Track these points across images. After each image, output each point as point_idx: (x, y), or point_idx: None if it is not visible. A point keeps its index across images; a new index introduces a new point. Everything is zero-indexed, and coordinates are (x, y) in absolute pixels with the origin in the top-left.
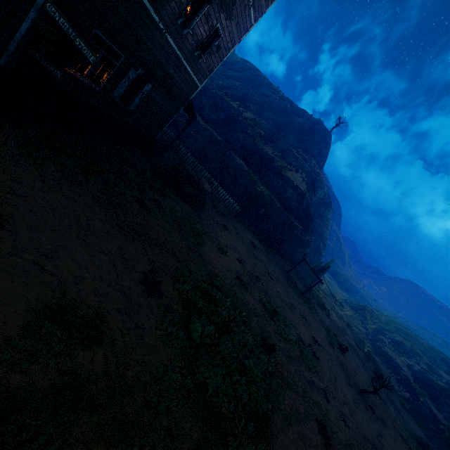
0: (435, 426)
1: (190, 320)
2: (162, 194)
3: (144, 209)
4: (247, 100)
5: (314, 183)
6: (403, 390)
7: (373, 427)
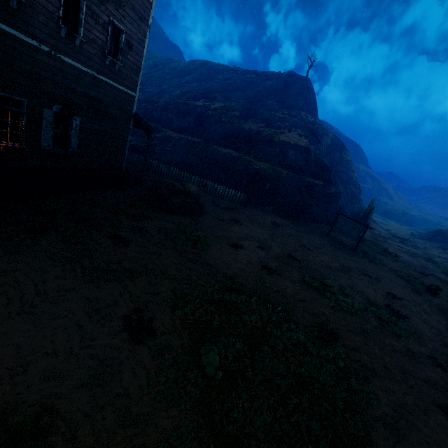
0: None
1: (200, 352)
2: (146, 218)
3: (120, 242)
4: (210, 93)
5: (314, 134)
6: None
7: None
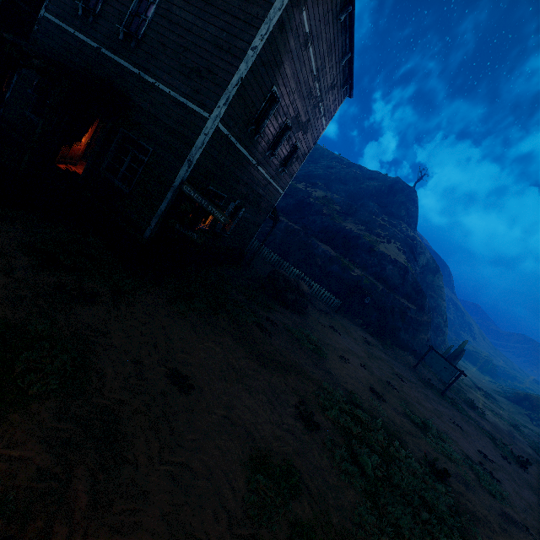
0: None
1: (356, 453)
2: (269, 309)
3: (265, 333)
4: (312, 177)
5: (413, 250)
6: None
7: None
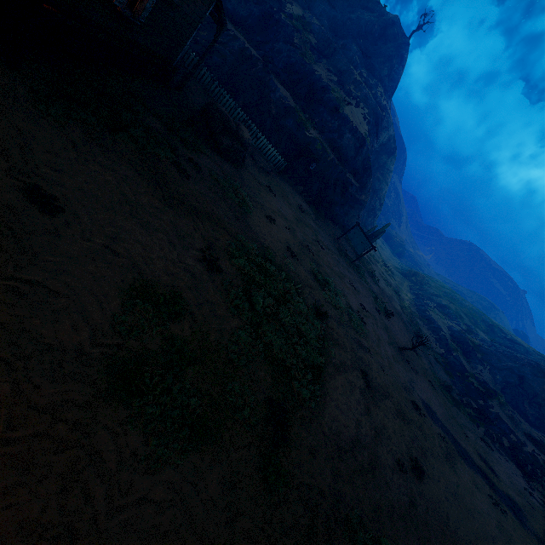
0: (461, 374)
1: (251, 294)
2: (196, 150)
3: (183, 174)
4: None
5: (378, 123)
6: (439, 347)
7: (407, 375)
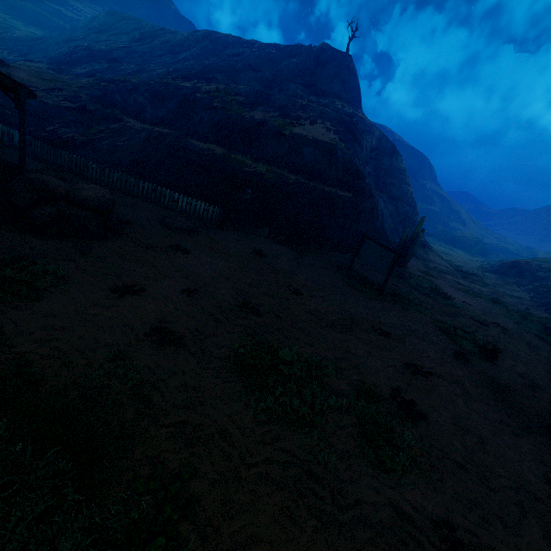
0: None
1: None
2: None
3: None
4: (209, 72)
5: (351, 129)
6: None
7: None
